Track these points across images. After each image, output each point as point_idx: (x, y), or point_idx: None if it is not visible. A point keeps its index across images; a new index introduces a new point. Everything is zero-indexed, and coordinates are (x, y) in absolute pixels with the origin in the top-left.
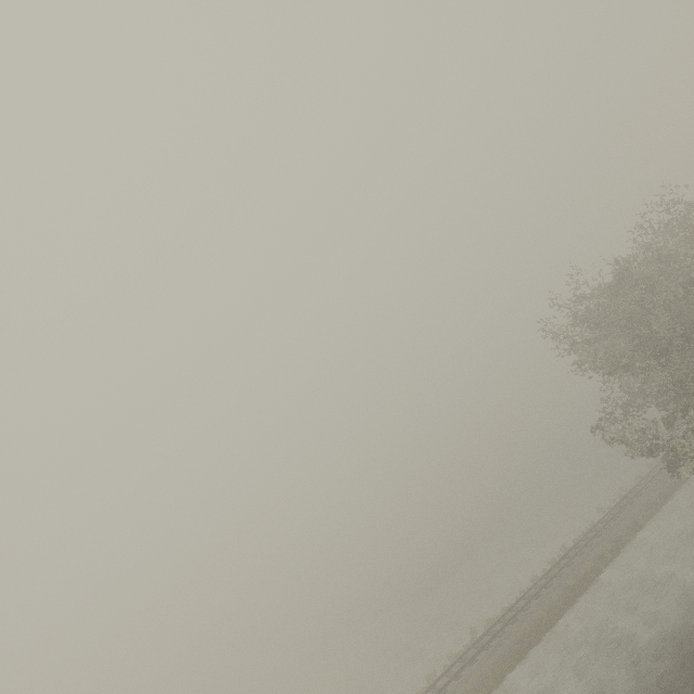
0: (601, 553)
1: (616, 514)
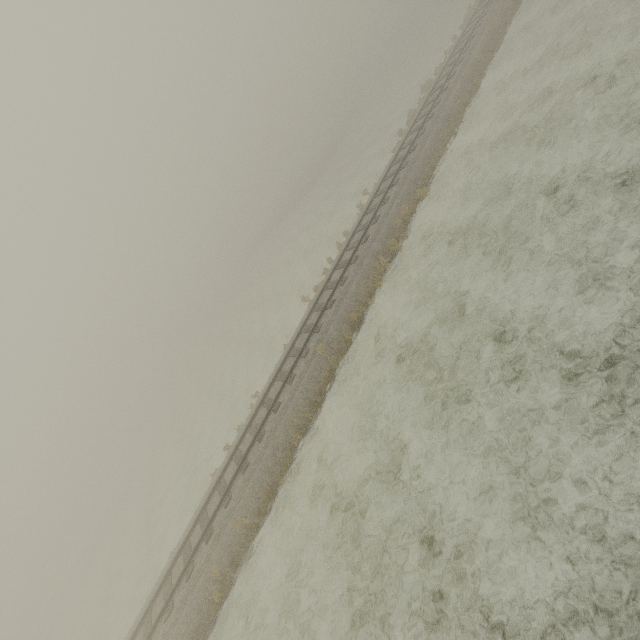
0: None
1: None
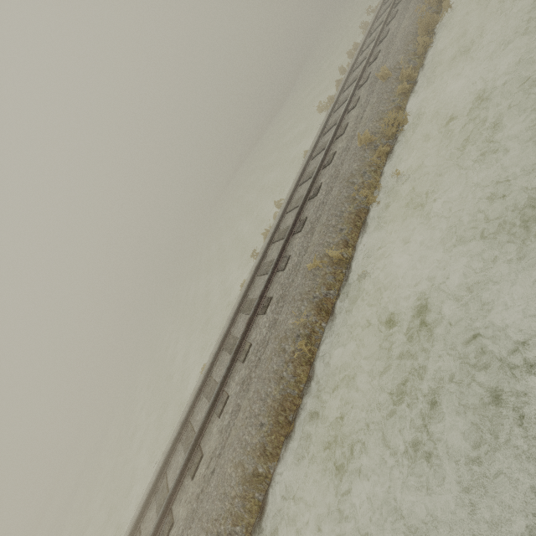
0: None
1: None
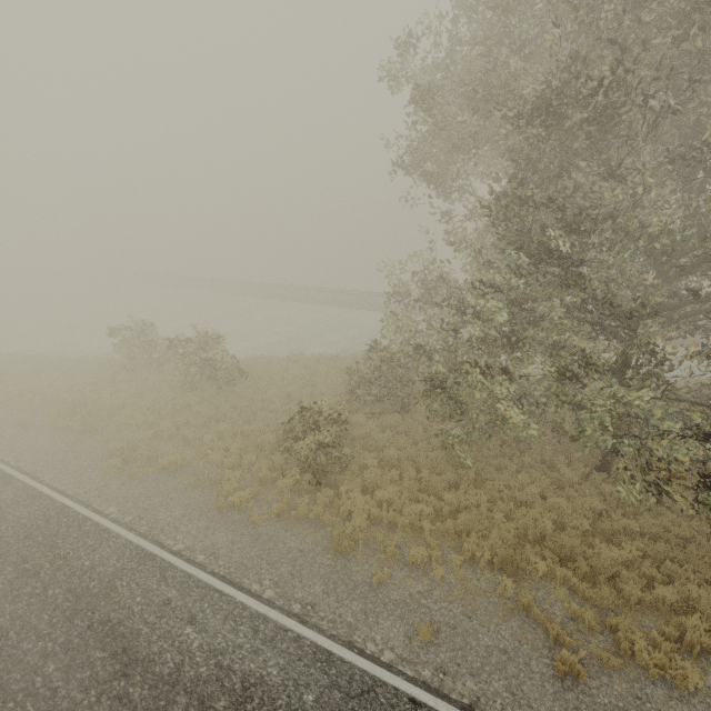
0: None
1: None
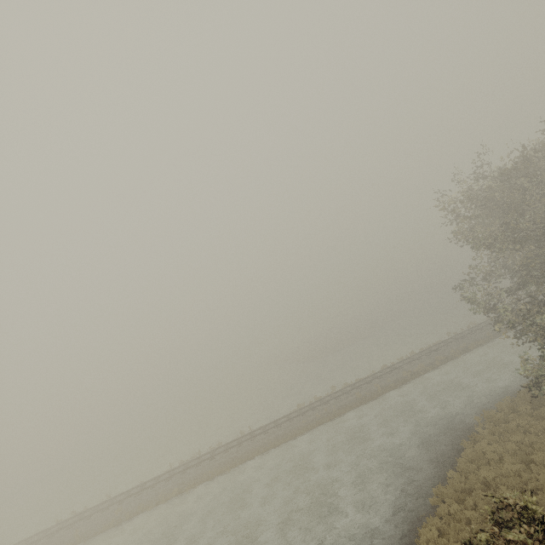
0: (433, 361)
1: (457, 339)
